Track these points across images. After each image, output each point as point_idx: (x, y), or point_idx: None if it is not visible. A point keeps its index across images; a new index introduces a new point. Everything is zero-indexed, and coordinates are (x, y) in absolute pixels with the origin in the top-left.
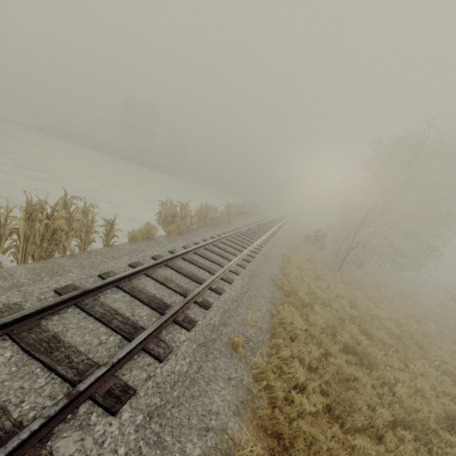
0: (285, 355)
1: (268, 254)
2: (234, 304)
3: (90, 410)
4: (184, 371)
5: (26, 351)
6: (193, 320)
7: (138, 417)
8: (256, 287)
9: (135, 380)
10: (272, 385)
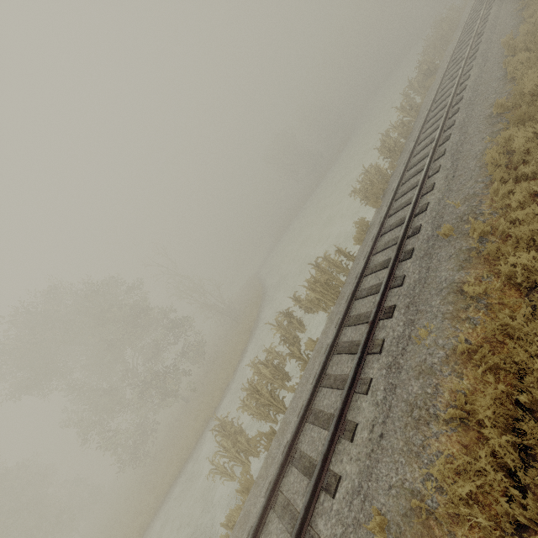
0: (509, 189)
1: (477, 85)
2: (441, 204)
3: (383, 323)
4: (417, 279)
5: (353, 326)
6: (410, 250)
7: (402, 311)
8: (464, 158)
9: (394, 302)
10: (499, 226)
